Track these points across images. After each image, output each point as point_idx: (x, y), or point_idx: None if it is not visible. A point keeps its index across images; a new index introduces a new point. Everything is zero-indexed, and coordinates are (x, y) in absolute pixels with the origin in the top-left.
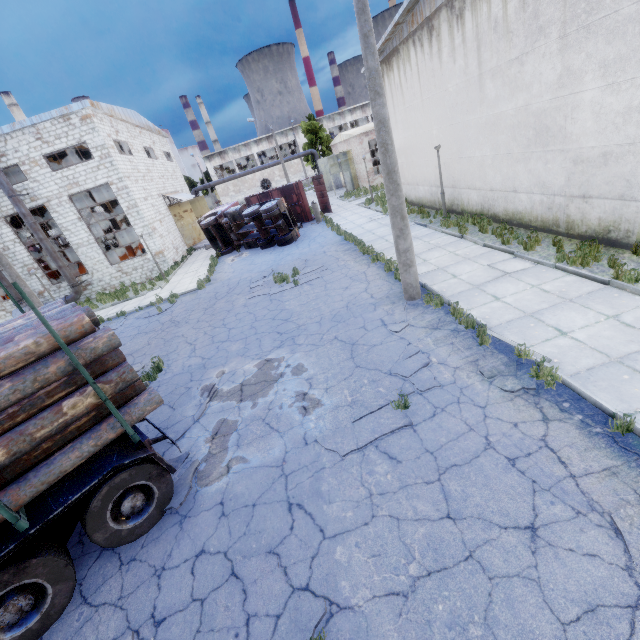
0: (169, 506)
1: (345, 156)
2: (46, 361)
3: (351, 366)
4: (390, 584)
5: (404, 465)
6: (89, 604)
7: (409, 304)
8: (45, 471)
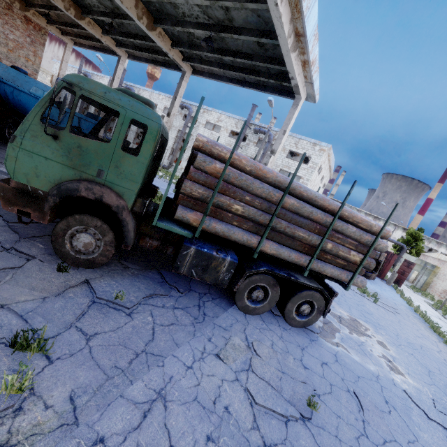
0: (308, 327)
1: (432, 267)
2: (366, 233)
3: (430, 380)
4: None
5: None
6: (266, 324)
7: None
8: (323, 265)
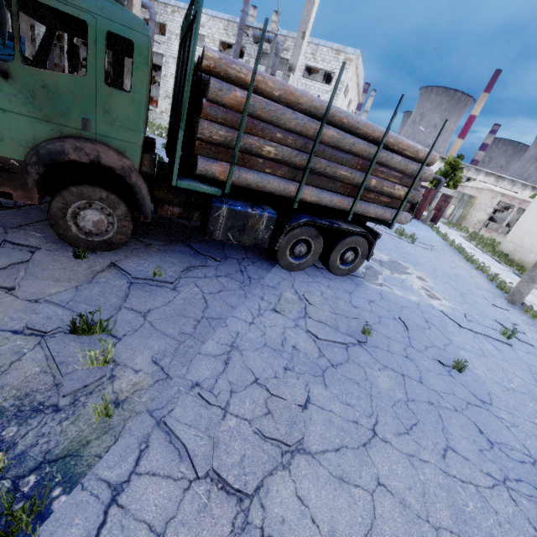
0: (352, 274)
1: (469, 198)
2: (412, 161)
3: (462, 300)
4: (498, 380)
5: (506, 355)
6: (312, 278)
7: (508, 303)
8: (366, 205)
